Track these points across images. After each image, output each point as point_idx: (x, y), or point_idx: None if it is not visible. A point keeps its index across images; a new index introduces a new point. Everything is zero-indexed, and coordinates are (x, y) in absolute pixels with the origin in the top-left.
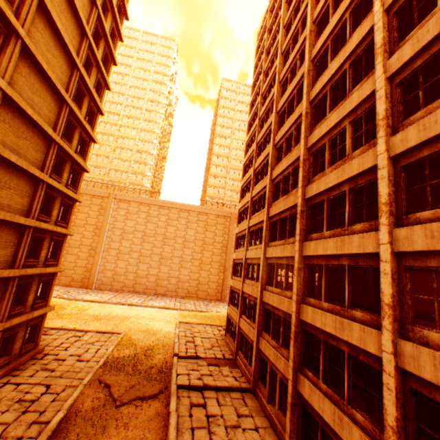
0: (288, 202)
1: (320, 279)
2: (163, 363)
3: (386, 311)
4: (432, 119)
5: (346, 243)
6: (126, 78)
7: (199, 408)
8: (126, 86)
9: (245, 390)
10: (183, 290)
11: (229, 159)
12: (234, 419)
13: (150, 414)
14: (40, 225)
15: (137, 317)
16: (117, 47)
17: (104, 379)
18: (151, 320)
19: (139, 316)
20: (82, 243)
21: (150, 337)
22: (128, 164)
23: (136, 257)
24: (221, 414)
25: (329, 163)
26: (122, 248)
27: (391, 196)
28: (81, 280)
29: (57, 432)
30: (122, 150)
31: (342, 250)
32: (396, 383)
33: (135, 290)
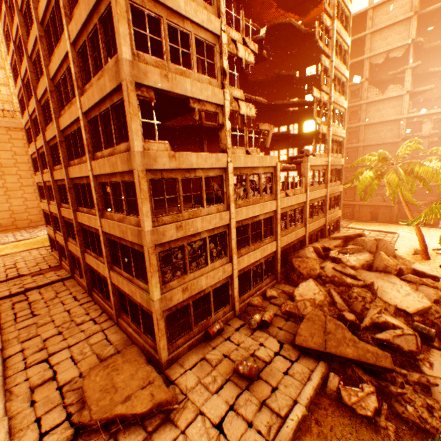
0: (54, 130)
1: None
2: None
3: (97, 207)
4: (90, 95)
5: (82, 170)
6: None
7: (22, 303)
8: None
9: (67, 279)
10: None
11: (1, 37)
12: (53, 296)
13: None
14: None
15: None
16: None
17: None
18: None
19: None
20: None
21: None
22: None
23: None
24: (42, 298)
25: (67, 101)
26: None
27: (89, 140)
28: None
29: None
30: None
31: (82, 174)
32: (104, 239)
33: None
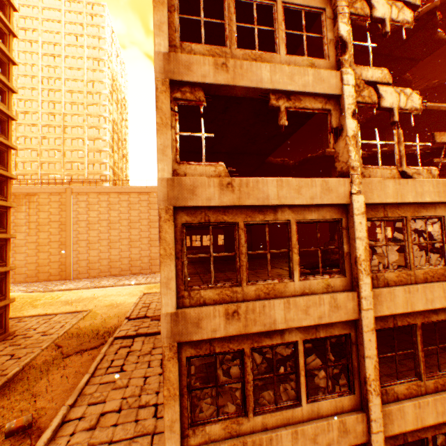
0: None
1: (225, 240)
2: (114, 325)
3: None
4: None
5: None
6: (58, 59)
7: (125, 348)
8: (60, 69)
9: None
10: (157, 266)
11: None
12: (148, 350)
13: (89, 358)
14: None
15: (104, 296)
16: (11, 45)
17: (56, 343)
18: (117, 296)
19: (107, 295)
20: (50, 240)
21: (113, 309)
22: (83, 154)
23: (106, 244)
24: (140, 349)
25: None
26: (90, 238)
27: None
28: (59, 274)
29: (15, 379)
30: (73, 140)
31: None
32: None
33: (111, 274)
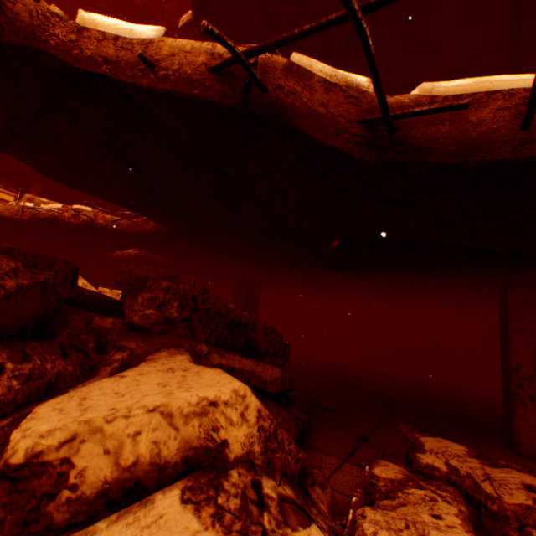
0: None
1: None
2: None
3: None
4: None
5: None
6: None
7: None
8: None
9: None
10: None
11: None
12: None
13: None
14: (103, 290)
15: None
16: None
17: None
18: None
19: None
20: None
21: None
22: None
23: None
24: None
25: None
26: None
27: None
28: None
29: None
30: None
31: None
32: None
33: None
